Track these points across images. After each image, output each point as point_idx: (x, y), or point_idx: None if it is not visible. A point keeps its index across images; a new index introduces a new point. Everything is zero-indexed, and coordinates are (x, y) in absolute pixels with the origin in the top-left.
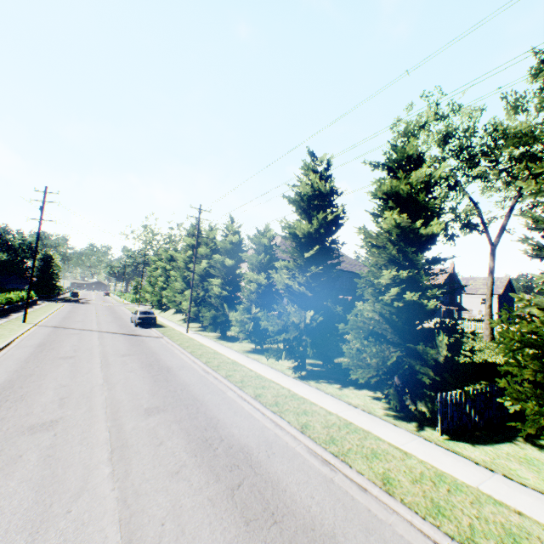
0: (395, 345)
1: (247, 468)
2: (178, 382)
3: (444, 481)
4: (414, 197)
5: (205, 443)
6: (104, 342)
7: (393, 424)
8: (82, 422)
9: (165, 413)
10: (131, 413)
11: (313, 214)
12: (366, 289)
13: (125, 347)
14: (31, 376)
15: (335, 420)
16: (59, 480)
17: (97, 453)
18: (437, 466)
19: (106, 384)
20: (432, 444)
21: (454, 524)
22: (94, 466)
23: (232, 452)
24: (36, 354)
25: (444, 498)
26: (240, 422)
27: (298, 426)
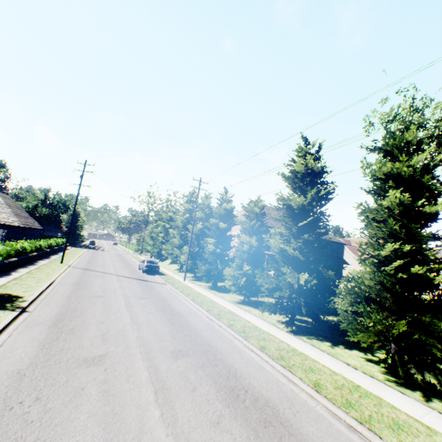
0: (393, 313)
1: (280, 426)
2: (190, 327)
3: None
4: (417, 178)
5: (232, 392)
6: (123, 285)
7: (399, 391)
8: (124, 360)
9: (188, 357)
10: (161, 354)
11: (306, 189)
12: (367, 259)
13: (139, 290)
14: (75, 311)
15: (342, 381)
16: (119, 419)
17: (144, 393)
18: None
19: (134, 324)
20: None
21: None
22: (145, 406)
23: (259, 406)
24: (75, 292)
25: None
26: (255, 374)
27: (311, 384)
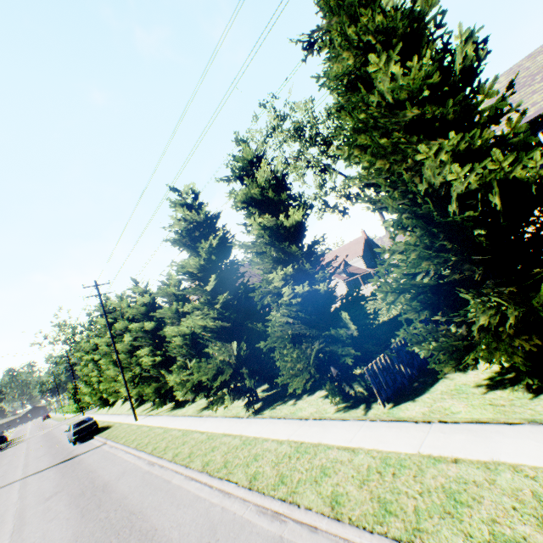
0: (318, 338)
1: None
2: (113, 499)
3: (389, 464)
4: (267, 196)
5: None
6: (26, 492)
7: (342, 420)
8: None
9: None
10: None
11: (198, 246)
12: (265, 298)
13: (53, 484)
14: None
15: (286, 449)
16: None
17: None
18: (382, 448)
19: None
20: (377, 422)
21: (400, 519)
22: None
23: None
24: None
25: (390, 487)
26: (182, 517)
27: (247, 482)
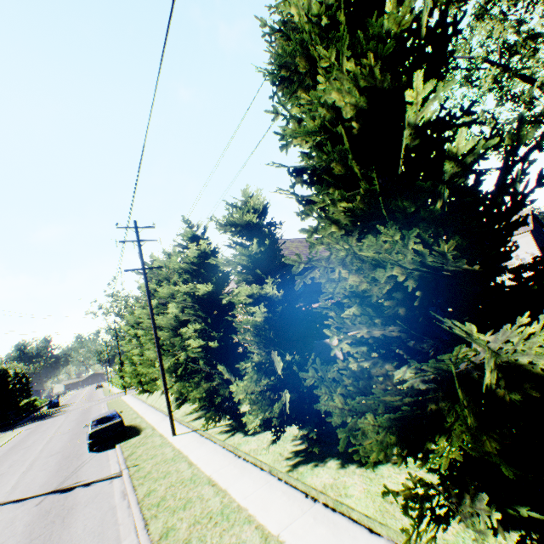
0: None
1: None
2: None
3: None
4: None
5: None
6: None
7: None
8: None
9: None
10: None
11: (356, 46)
12: None
13: None
14: None
15: None
16: None
17: None
18: None
19: None
20: None
21: None
22: None
23: None
24: None
25: None
26: None
27: None
